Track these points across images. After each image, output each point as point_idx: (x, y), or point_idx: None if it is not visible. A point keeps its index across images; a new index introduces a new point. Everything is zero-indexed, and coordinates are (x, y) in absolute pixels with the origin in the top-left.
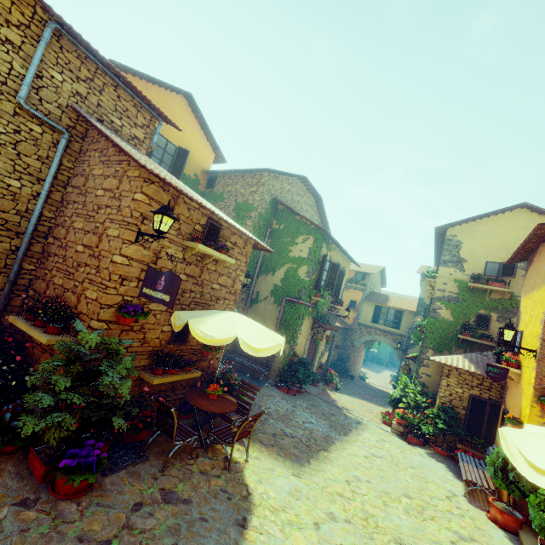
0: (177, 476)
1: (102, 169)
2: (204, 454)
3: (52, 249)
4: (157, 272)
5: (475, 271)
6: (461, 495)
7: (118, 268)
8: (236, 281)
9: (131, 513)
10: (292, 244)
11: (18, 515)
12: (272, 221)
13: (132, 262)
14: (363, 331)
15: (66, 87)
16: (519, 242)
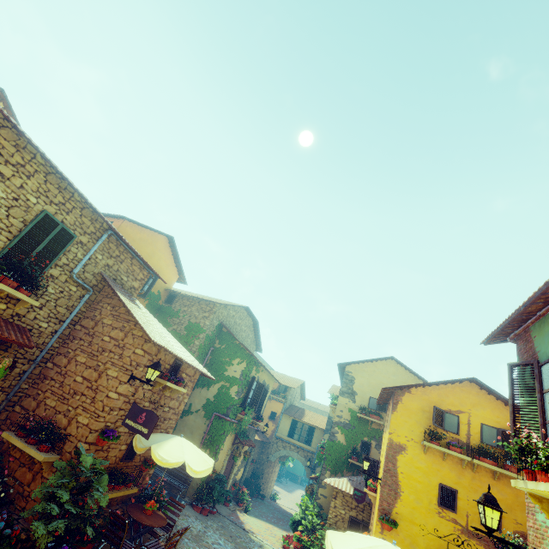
0: None
1: (112, 320)
2: None
3: (50, 373)
4: (139, 408)
5: (362, 403)
6: None
7: (111, 402)
8: (181, 403)
9: None
10: (229, 364)
11: None
12: (215, 341)
13: (120, 397)
14: (279, 445)
15: (102, 262)
16: (389, 384)
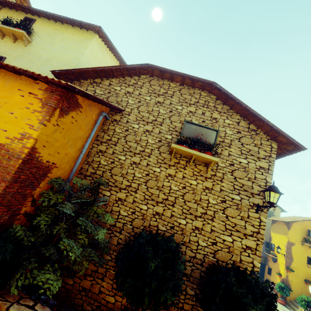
0: None
1: None
2: None
3: None
4: None
5: None
6: None
7: None
8: None
9: None
10: None
11: None
12: None
13: None
14: None
15: None
16: None
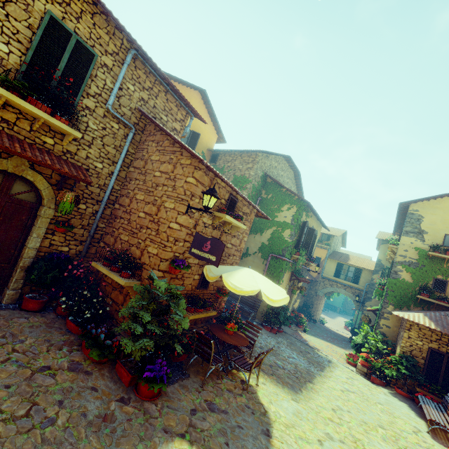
0: (213, 391)
1: (159, 156)
2: (226, 376)
3: (118, 213)
4: (203, 237)
5: (434, 241)
6: (424, 431)
7: (174, 232)
8: (242, 241)
9: (191, 416)
10: (278, 211)
11: (122, 408)
12: (261, 191)
13: (182, 228)
14: (326, 283)
15: (136, 95)
16: None
